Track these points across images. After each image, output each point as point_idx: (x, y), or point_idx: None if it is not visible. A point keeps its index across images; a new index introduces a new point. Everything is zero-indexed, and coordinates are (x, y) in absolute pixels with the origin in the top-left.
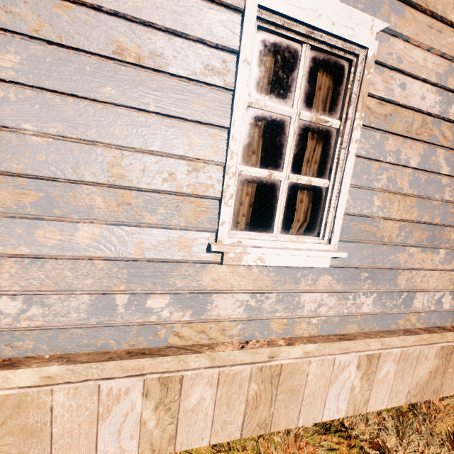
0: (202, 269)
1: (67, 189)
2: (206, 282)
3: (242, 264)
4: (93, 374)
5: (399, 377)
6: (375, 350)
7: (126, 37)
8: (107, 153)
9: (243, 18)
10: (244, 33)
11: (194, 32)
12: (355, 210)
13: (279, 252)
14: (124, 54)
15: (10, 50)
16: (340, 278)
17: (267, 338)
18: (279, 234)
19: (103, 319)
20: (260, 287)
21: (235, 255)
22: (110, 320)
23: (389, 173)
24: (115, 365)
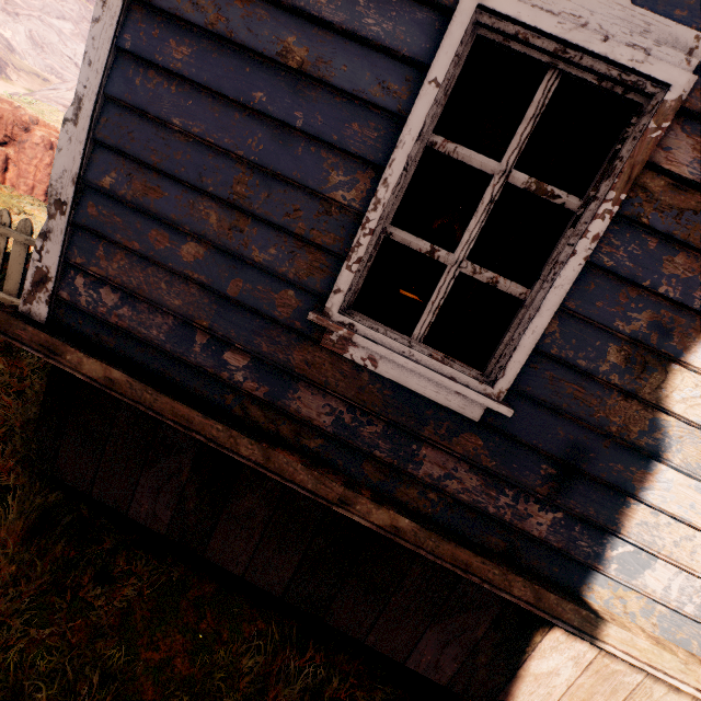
0: (297, 342)
1: (189, 196)
2: (296, 361)
3: (345, 355)
4: (146, 399)
5: (577, 698)
6: (521, 599)
7: (297, 37)
8: (238, 167)
9: (451, 22)
10: (444, 43)
11: (377, 37)
12: (561, 353)
13: (398, 360)
14: (288, 58)
15: (186, 43)
16: (498, 452)
17: (352, 477)
18: (421, 343)
19: (178, 350)
20: (364, 402)
21: (339, 339)
22: (183, 354)
23: (658, 315)
24: (168, 402)
